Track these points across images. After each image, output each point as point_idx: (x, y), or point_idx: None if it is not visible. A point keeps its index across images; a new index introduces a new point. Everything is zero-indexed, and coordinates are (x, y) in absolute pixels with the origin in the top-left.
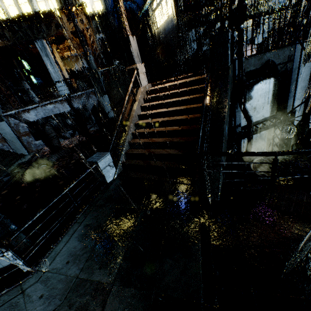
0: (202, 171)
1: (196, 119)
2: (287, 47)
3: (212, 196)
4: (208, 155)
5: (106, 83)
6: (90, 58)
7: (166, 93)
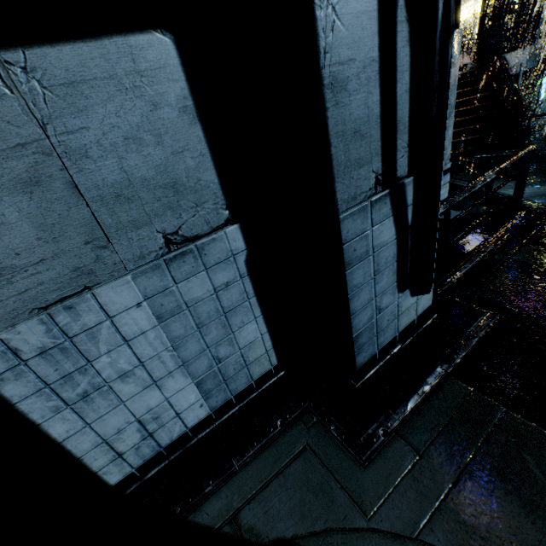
0: (527, 136)
1: (483, 107)
2: (518, 50)
3: (543, 151)
4: (541, 115)
5: None
6: None
7: None
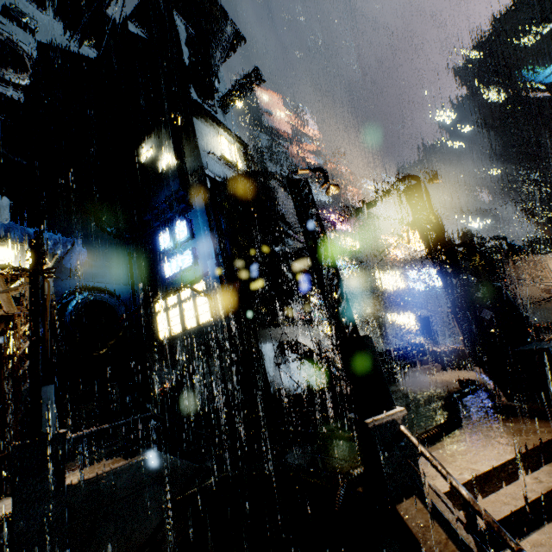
0: None
1: None
2: None
3: None
4: None
5: (82, 487)
6: (48, 393)
7: (522, 492)
